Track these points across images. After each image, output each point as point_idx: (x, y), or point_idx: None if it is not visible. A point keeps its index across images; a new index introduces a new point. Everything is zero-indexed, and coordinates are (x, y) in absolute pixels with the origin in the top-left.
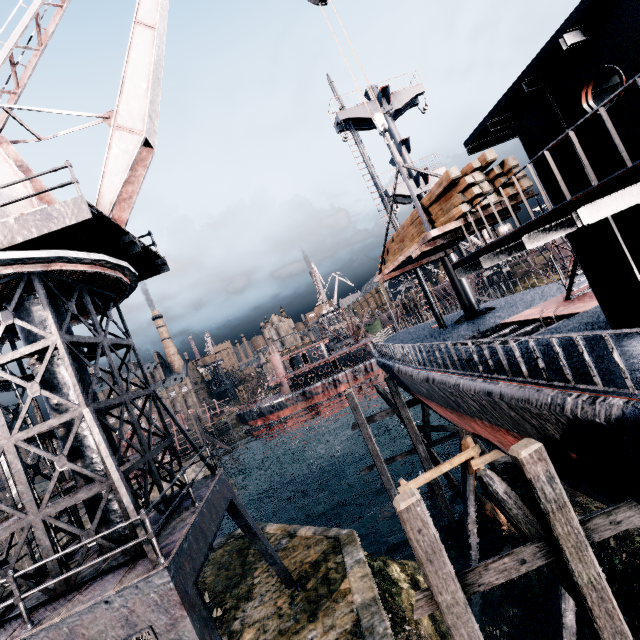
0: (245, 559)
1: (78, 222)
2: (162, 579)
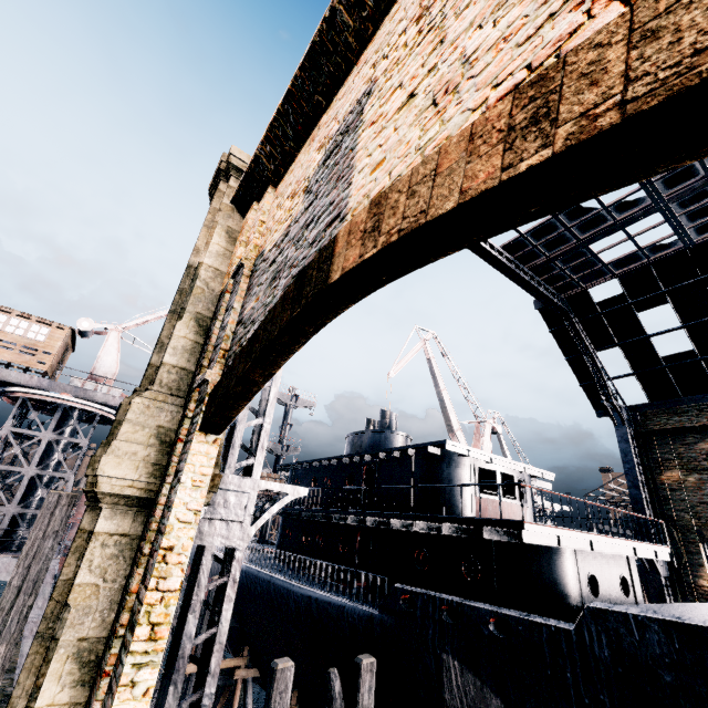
0: None
1: None
2: (54, 563)
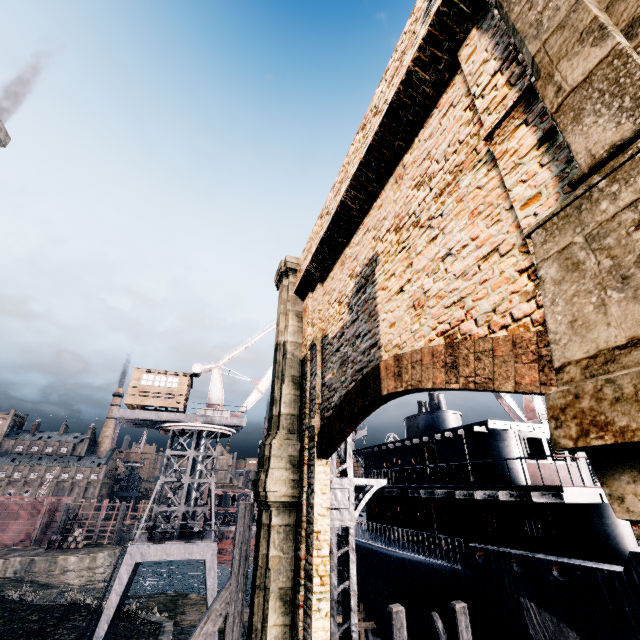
0: (177, 603)
1: (242, 425)
2: (215, 545)
